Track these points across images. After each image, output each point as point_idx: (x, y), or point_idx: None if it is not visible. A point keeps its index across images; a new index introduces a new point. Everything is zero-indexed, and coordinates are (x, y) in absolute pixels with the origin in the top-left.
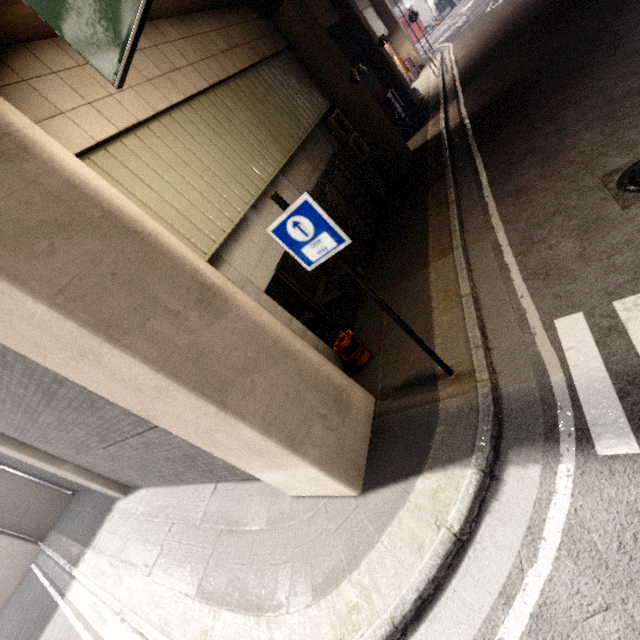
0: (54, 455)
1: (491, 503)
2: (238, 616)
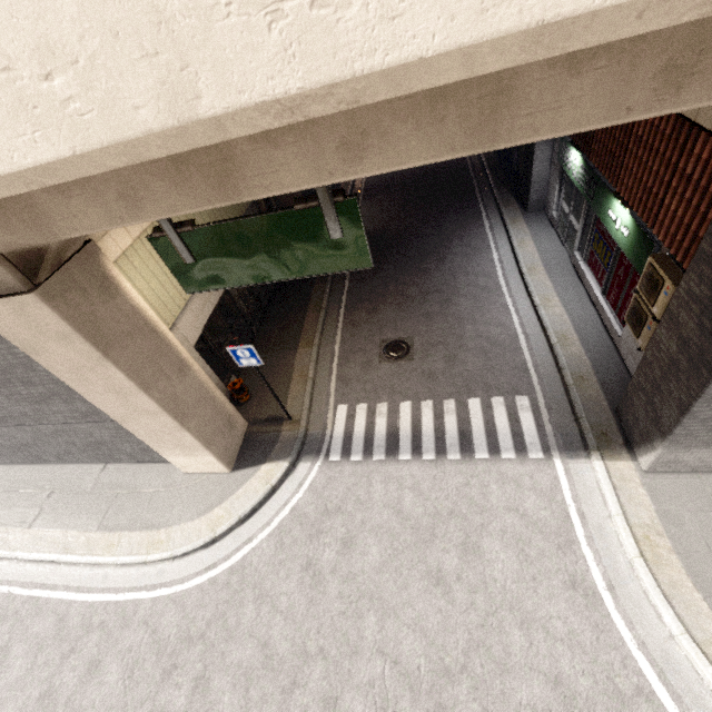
0: None
1: (290, 476)
2: (142, 533)
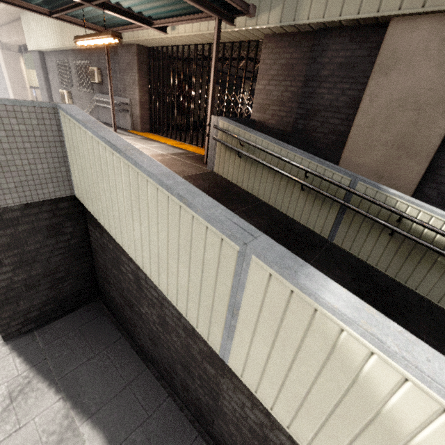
0: None
1: None
2: None
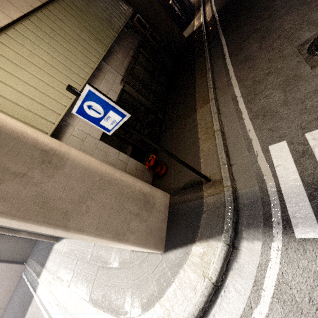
0: (14, 229)
1: (233, 263)
2: (107, 315)
